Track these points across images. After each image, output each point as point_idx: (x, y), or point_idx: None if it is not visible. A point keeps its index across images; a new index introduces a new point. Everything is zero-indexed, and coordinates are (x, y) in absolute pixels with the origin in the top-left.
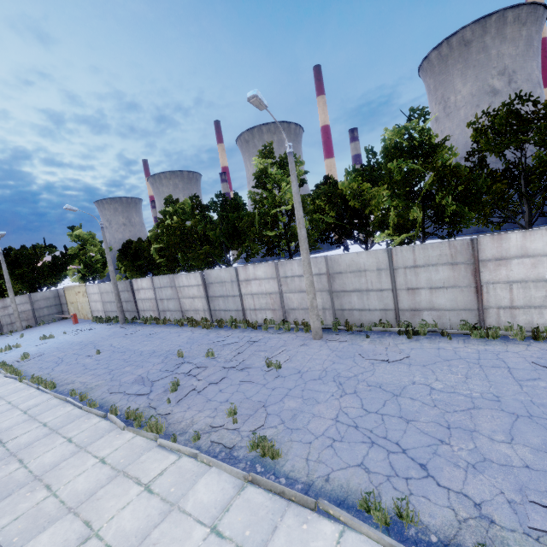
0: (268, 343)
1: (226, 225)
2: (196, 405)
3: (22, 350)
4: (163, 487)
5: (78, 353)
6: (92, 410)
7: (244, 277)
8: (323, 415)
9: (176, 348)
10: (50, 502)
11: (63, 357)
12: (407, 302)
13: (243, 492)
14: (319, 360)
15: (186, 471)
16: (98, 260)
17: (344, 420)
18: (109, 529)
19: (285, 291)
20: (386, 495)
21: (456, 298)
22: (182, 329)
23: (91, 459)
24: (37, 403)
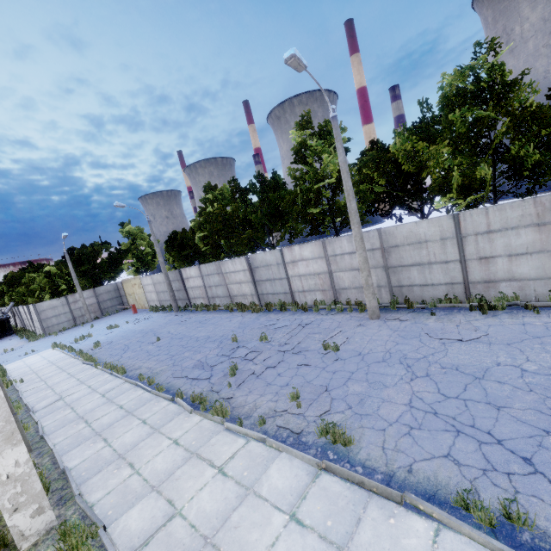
0: (321, 325)
1: (268, 206)
2: (256, 389)
3: (94, 339)
4: (236, 471)
5: (141, 340)
6: (160, 394)
7: (289, 259)
8: (394, 400)
9: (229, 333)
10: (135, 480)
11: (129, 345)
12: (479, 274)
13: (318, 480)
14: (380, 341)
15: (256, 455)
16: (148, 253)
17: (419, 405)
18: (191, 509)
19: (334, 270)
20: (485, 491)
21: (544, 265)
22: (232, 314)
23: (166, 440)
24: (112, 387)
